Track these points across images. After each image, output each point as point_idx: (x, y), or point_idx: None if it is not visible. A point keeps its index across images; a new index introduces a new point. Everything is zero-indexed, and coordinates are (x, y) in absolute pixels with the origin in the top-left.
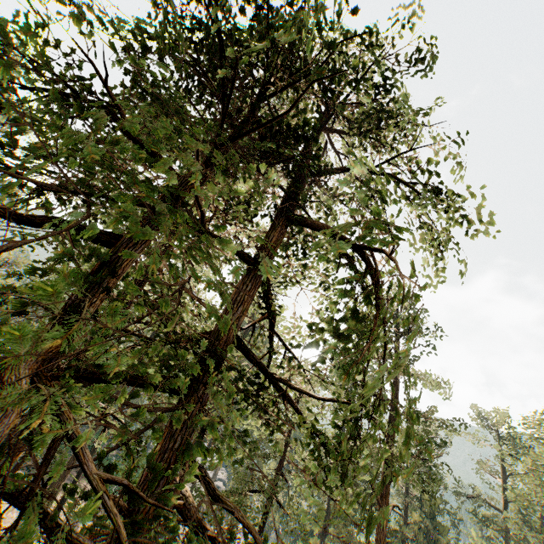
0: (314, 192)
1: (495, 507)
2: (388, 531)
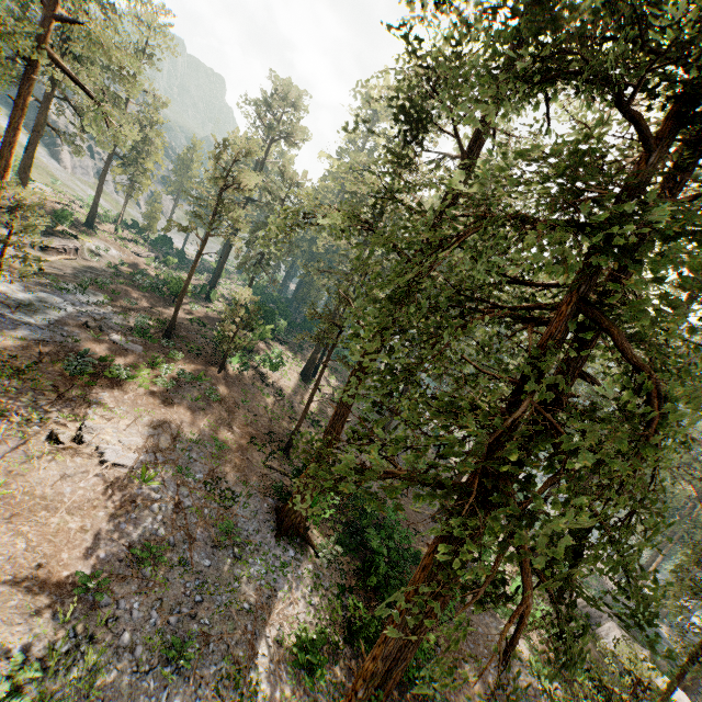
0: None
1: None
2: None
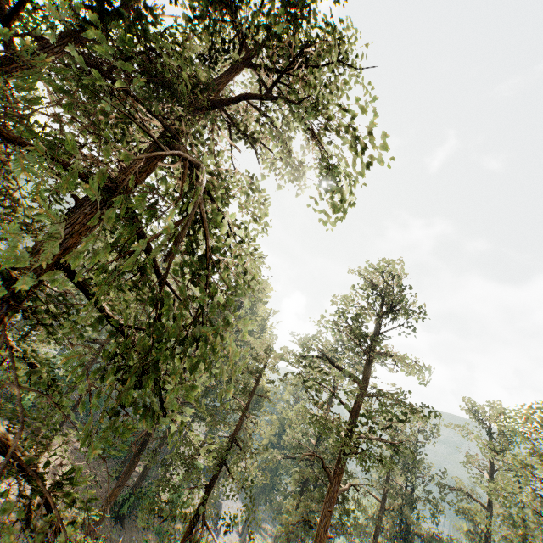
0: (171, 107)
1: (480, 503)
2: (343, 510)
